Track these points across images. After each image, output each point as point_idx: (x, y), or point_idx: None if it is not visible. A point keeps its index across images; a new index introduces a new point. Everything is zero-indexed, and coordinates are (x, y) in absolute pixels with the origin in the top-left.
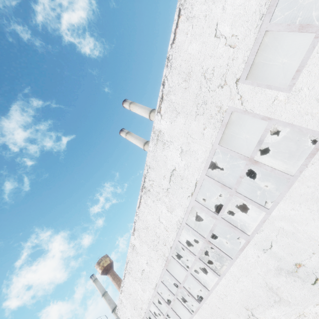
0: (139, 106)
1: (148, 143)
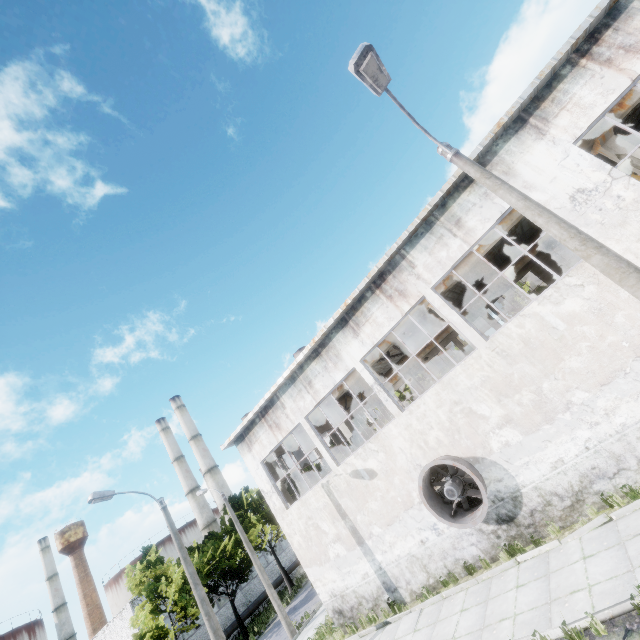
0: (184, 420)
1: (179, 461)
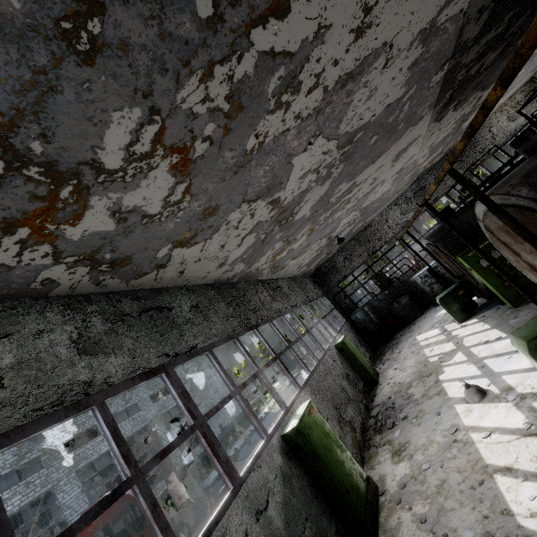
0: None
1: None
